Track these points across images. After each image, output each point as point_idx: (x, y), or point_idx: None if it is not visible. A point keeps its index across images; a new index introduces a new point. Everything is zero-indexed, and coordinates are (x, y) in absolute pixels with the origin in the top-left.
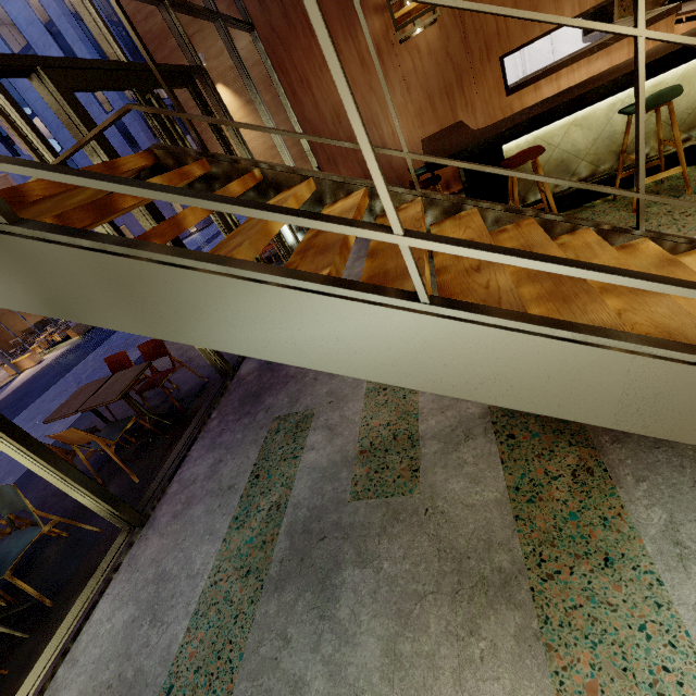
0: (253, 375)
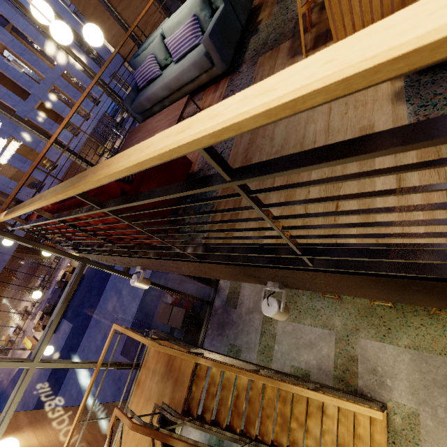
0: (220, 311)
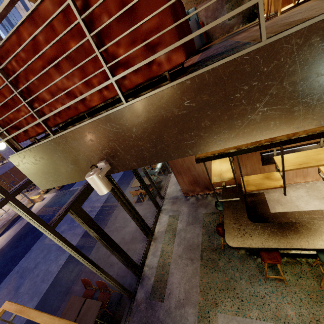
0: (143, 306)
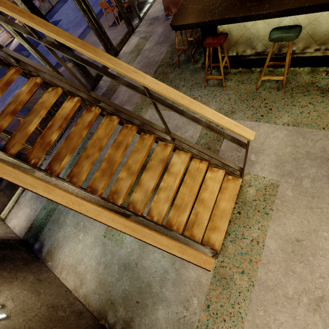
0: None
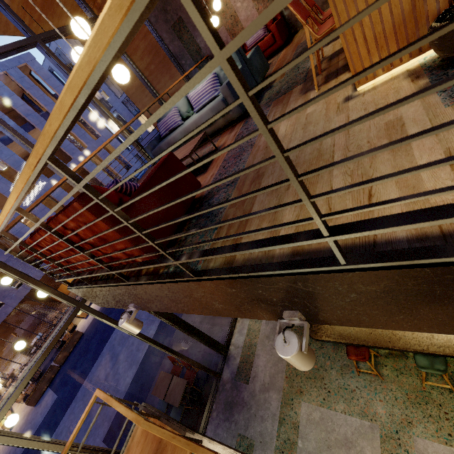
0: (229, 385)
